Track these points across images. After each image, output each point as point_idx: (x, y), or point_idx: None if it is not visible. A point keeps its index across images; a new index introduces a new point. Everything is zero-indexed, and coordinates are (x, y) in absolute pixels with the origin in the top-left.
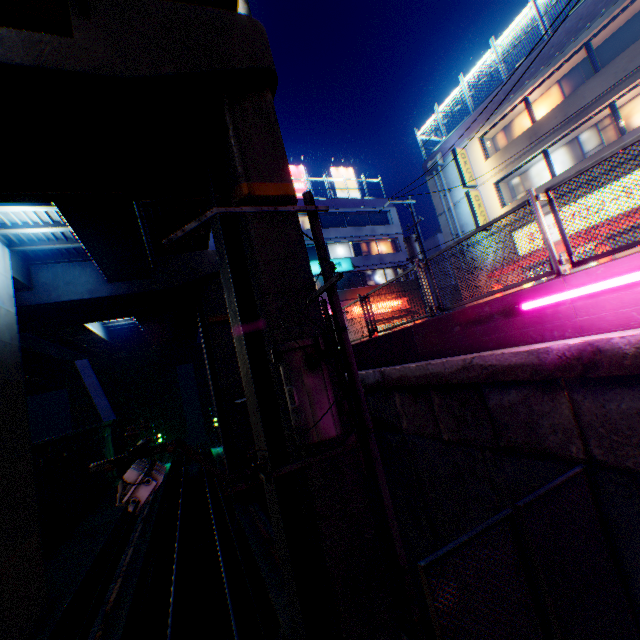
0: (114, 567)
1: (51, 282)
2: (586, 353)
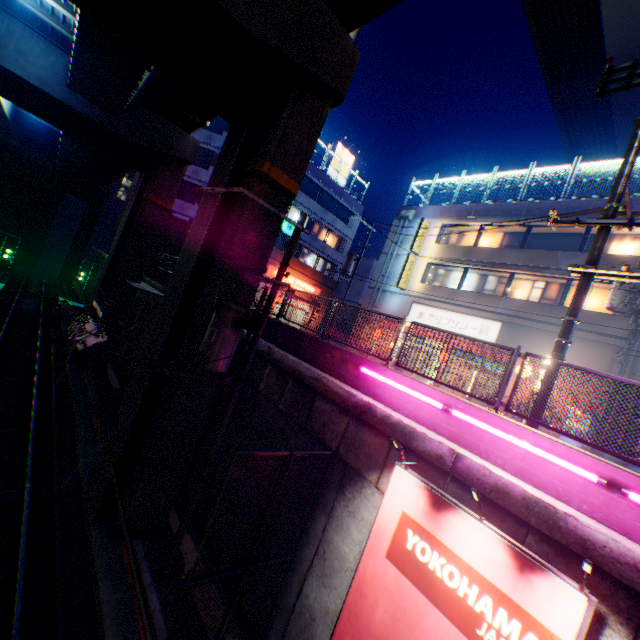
0: None
1: None
2: (366, 407)
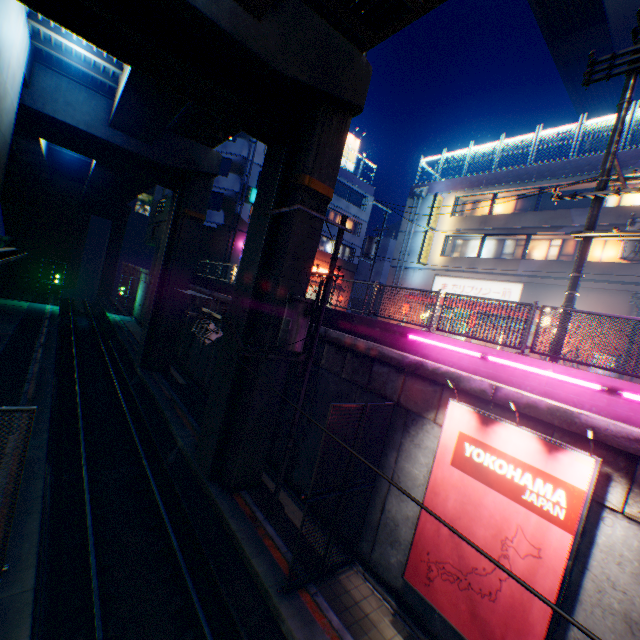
0: (24, 371)
1: (51, 92)
2: (418, 364)
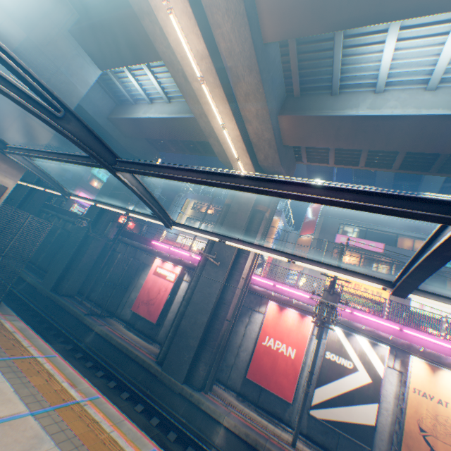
0: None
1: None
2: (152, 249)
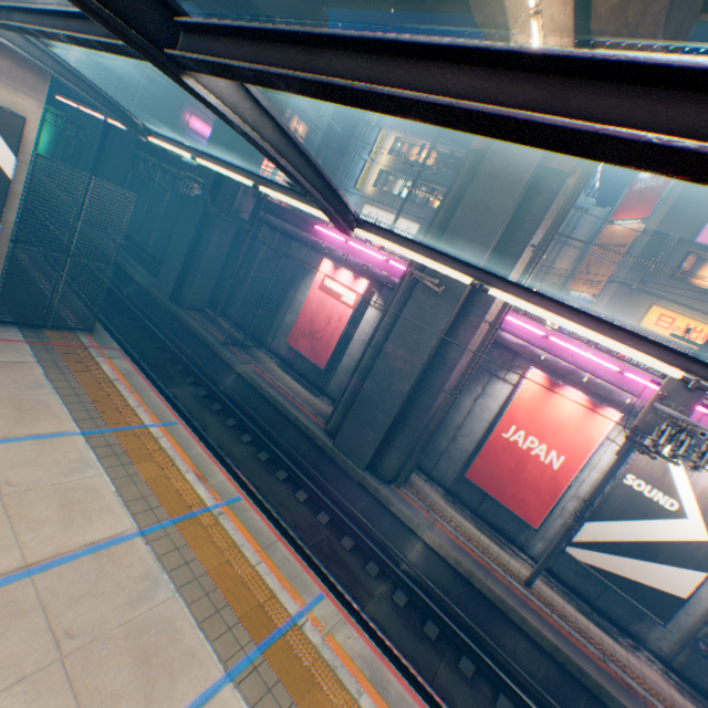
0: None
1: None
2: (316, 242)
